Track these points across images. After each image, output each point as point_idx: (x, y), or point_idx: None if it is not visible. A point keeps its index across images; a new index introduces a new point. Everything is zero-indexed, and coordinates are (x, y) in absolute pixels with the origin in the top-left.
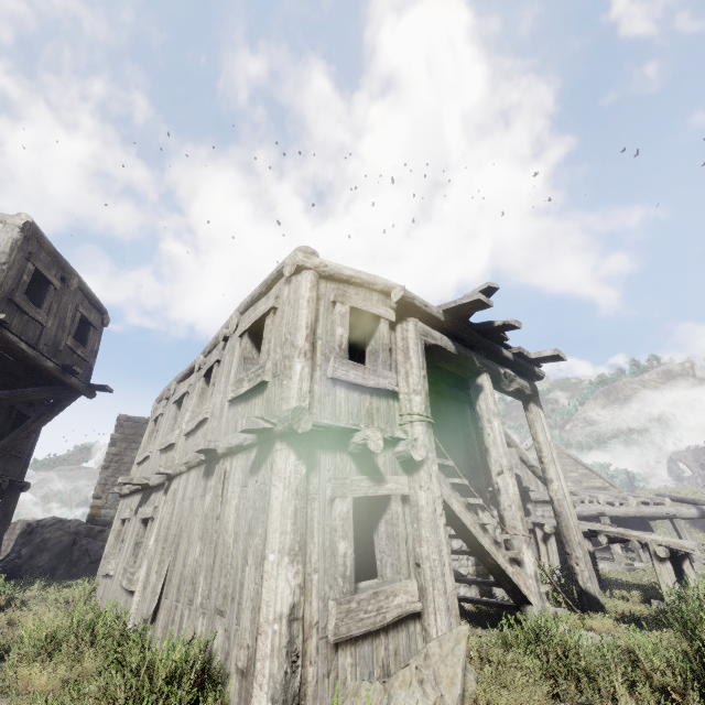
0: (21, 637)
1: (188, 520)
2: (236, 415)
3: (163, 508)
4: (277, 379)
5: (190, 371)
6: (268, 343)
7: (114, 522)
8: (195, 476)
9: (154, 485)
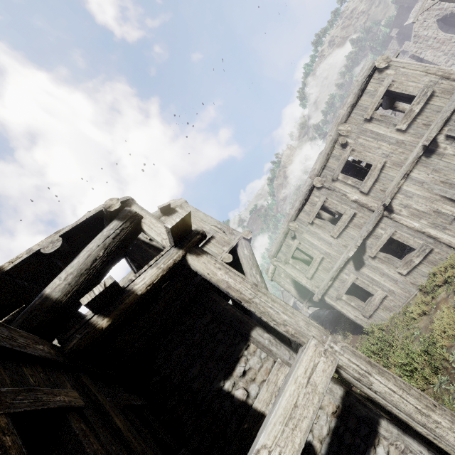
0: (452, 283)
1: (445, 172)
2: (419, 125)
3: (401, 214)
4: (440, 81)
5: (305, 200)
6: (410, 86)
7: (336, 306)
8: (419, 168)
9: (370, 231)
